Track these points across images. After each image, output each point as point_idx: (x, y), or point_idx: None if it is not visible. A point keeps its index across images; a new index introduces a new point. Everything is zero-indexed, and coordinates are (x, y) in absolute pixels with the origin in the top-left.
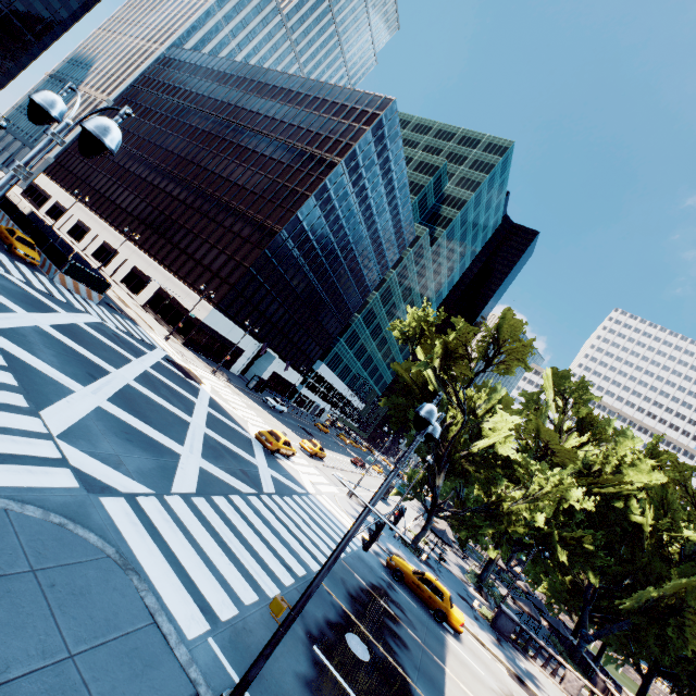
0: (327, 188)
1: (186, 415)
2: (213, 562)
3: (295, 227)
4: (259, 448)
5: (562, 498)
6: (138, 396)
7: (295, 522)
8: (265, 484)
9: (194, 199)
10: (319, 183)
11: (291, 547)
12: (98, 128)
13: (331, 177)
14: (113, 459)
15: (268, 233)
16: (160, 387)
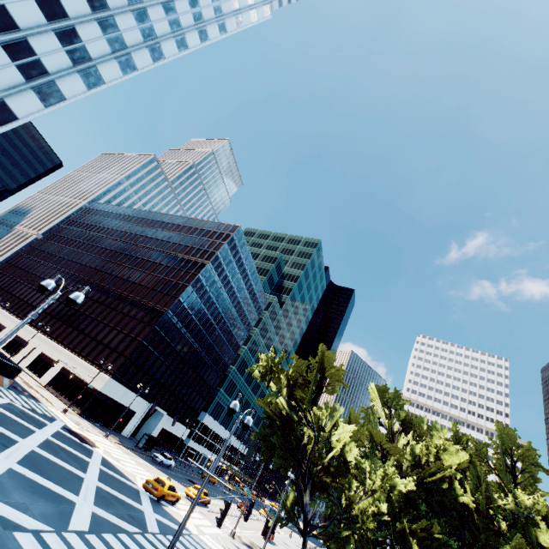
0: (200, 279)
1: (81, 472)
2: None
3: (178, 307)
4: (146, 497)
5: (390, 484)
6: (41, 459)
7: None
8: (150, 525)
9: (100, 295)
10: (194, 277)
11: None
12: (76, 297)
13: (202, 272)
14: (22, 506)
15: (157, 313)
16: (59, 451)
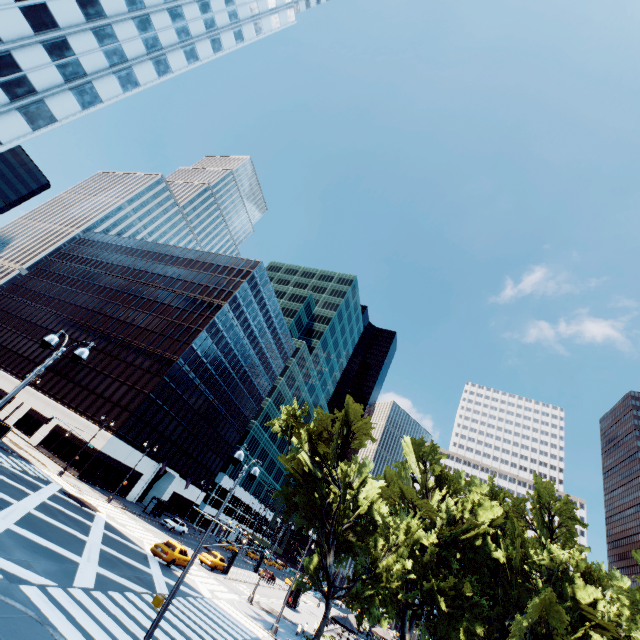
0: (216, 323)
1: (83, 535)
2: (110, 630)
3: (190, 355)
4: (154, 561)
5: (415, 540)
6: (39, 521)
7: (187, 615)
8: (159, 587)
9: (99, 342)
10: (209, 320)
11: (181, 630)
12: (81, 353)
13: (218, 315)
14: (25, 563)
15: (166, 362)
16: (58, 514)
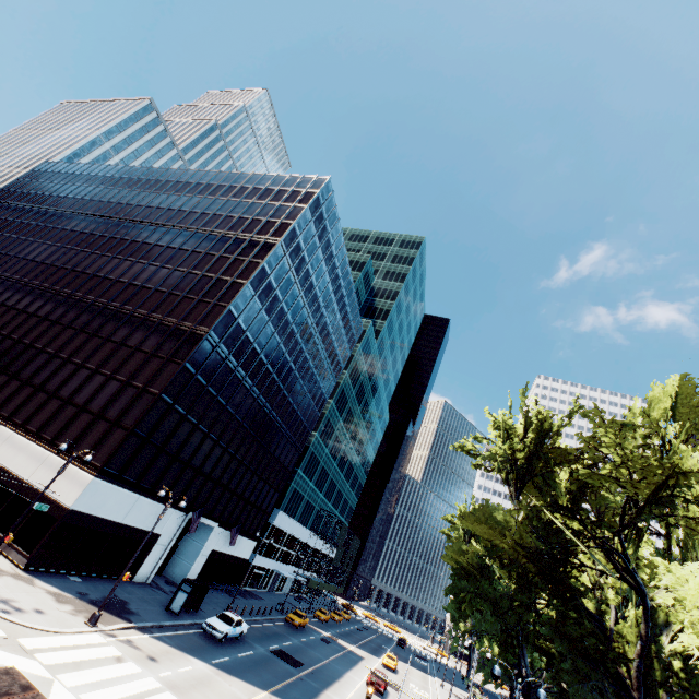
0: (267, 274)
1: None
2: None
3: (228, 327)
4: None
5: None
6: None
7: None
8: None
9: (63, 311)
10: (255, 267)
11: None
12: None
13: (269, 260)
14: None
15: (187, 338)
16: None
